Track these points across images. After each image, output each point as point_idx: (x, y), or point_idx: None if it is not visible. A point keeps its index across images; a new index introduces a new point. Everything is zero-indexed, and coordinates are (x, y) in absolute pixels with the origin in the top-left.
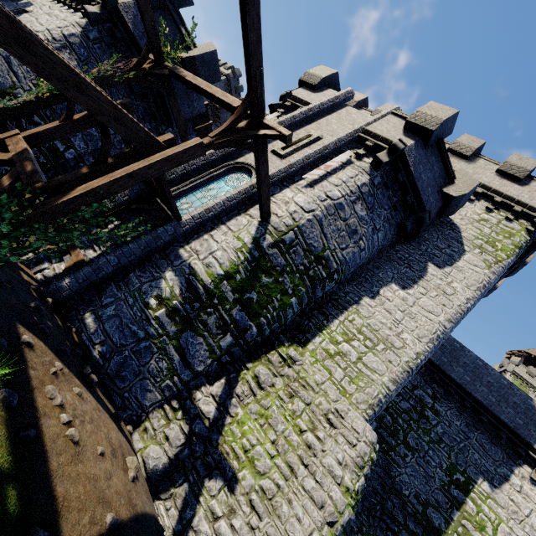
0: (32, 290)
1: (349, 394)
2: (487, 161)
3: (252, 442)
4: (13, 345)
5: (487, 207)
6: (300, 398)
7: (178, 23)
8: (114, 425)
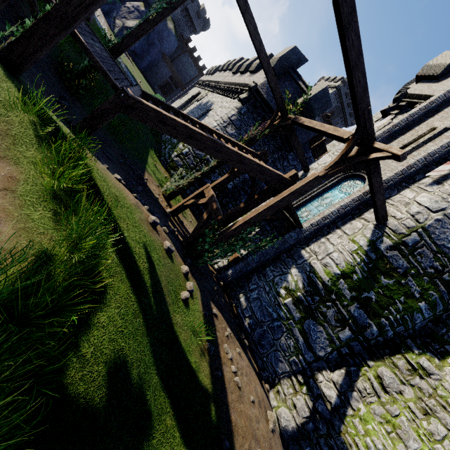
0: (213, 276)
1: None
2: None
3: (377, 446)
4: (210, 315)
5: None
6: (439, 419)
7: (296, 80)
8: (258, 382)
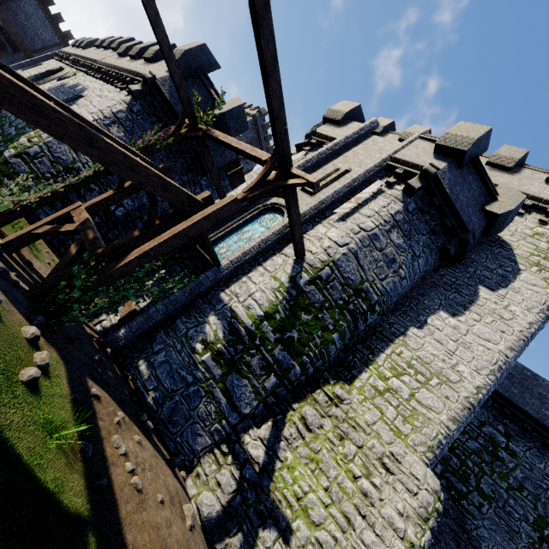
0: (94, 342)
1: (404, 435)
2: (533, 170)
3: (304, 489)
4: (85, 398)
5: (541, 219)
6: (351, 440)
7: (208, 86)
8: (170, 472)
